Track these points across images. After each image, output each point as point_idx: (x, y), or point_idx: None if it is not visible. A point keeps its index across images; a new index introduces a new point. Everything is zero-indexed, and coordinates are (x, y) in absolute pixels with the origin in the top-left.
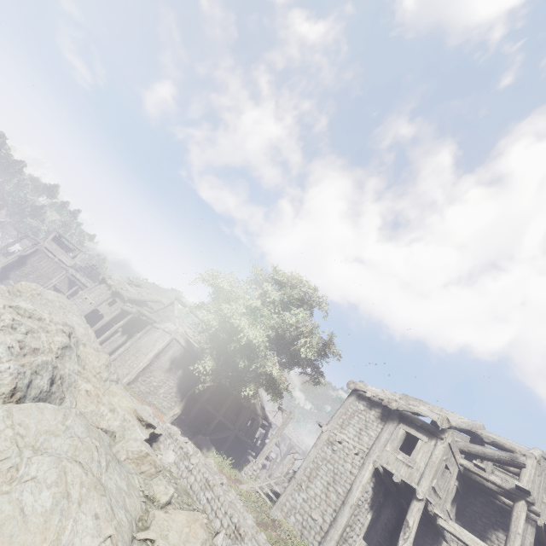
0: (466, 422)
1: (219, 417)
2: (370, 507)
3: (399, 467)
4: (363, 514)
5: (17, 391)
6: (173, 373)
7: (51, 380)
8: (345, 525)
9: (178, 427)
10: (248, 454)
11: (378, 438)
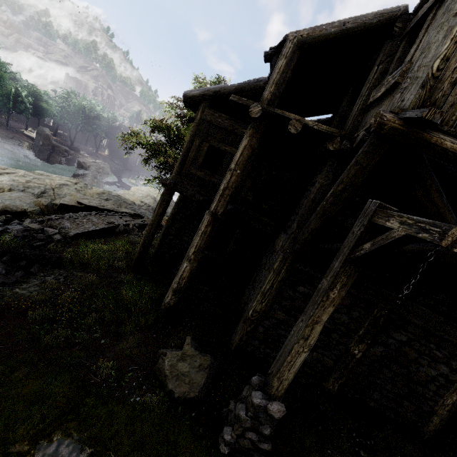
0: (248, 80)
1: None
2: None
3: None
4: (192, 229)
5: (12, 190)
6: None
7: (43, 192)
8: (164, 233)
9: None
10: None
11: None
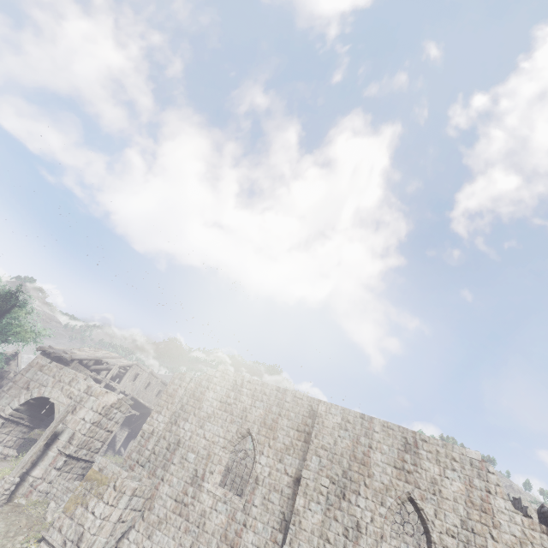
0: (94, 356)
1: None
2: None
3: None
4: None
5: None
6: None
7: None
8: None
9: None
10: None
11: None
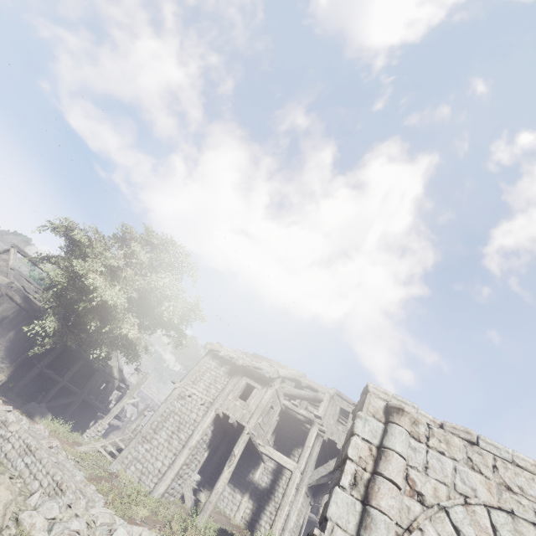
0: (292, 373)
1: (63, 382)
2: (208, 446)
3: (236, 411)
4: (200, 453)
5: None
6: (0, 335)
7: None
8: (182, 464)
9: (2, 396)
10: (100, 418)
11: (223, 389)
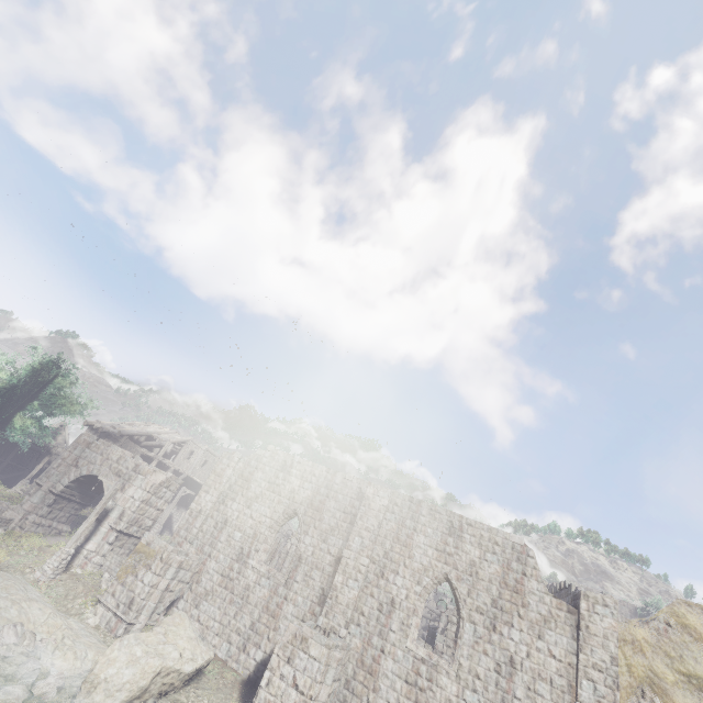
0: (145, 432)
1: (7, 462)
2: None
3: None
4: None
5: None
6: None
7: None
8: None
9: None
10: None
11: None
